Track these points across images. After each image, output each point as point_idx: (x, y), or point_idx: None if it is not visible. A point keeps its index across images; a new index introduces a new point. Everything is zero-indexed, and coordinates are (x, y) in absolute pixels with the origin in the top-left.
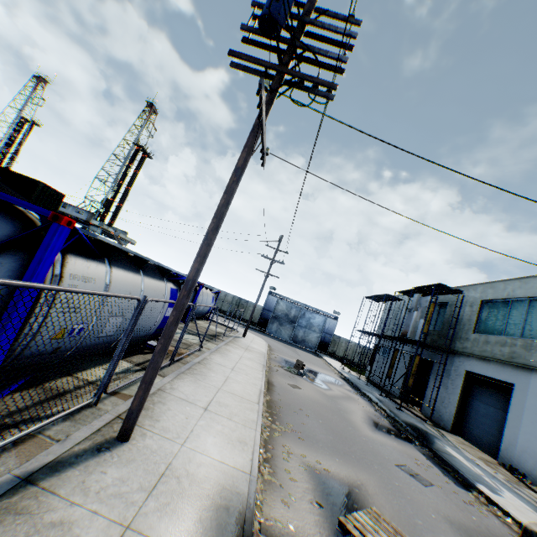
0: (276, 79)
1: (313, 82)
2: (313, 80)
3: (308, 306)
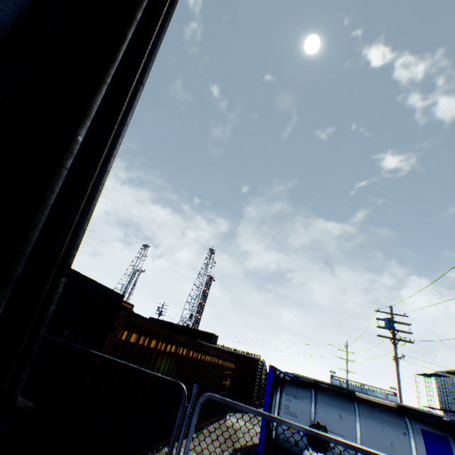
0: (394, 341)
1: (405, 341)
2: (405, 341)
3: (366, 384)
